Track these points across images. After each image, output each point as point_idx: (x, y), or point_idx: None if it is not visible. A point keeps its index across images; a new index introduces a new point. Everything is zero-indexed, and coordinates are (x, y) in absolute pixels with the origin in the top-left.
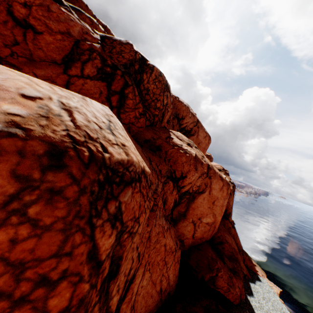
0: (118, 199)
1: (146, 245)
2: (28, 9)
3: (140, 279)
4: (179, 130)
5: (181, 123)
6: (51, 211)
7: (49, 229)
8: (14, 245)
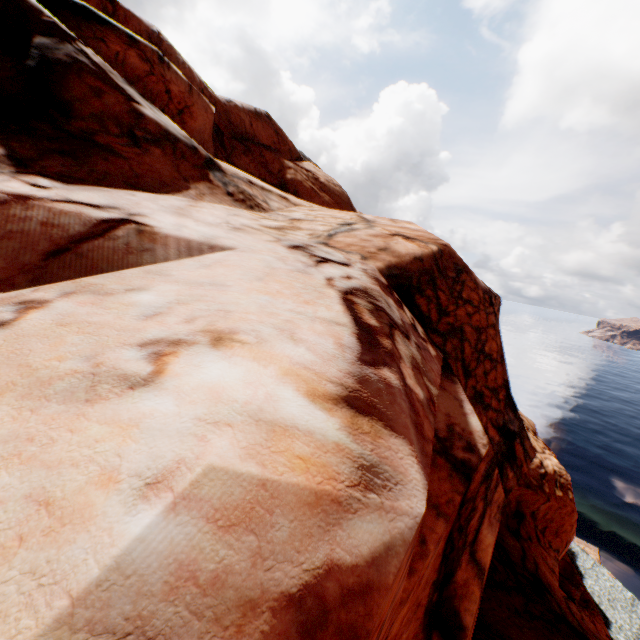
0: None
1: None
2: None
3: None
4: None
5: None
6: None
7: None
8: None
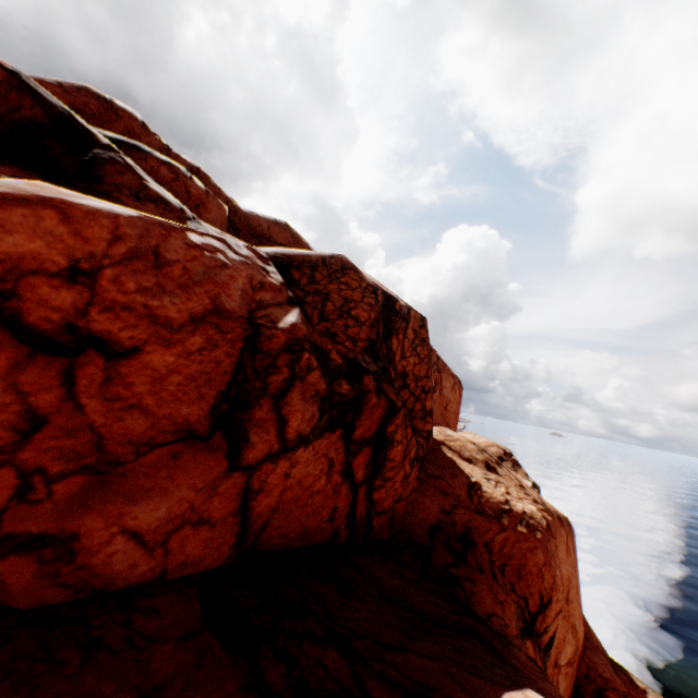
0: None
1: None
2: (82, 285)
3: None
4: None
5: None
6: None
7: None
8: None
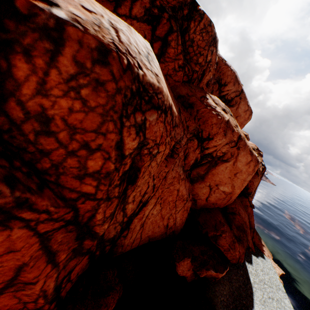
0: (144, 115)
1: (161, 182)
2: None
3: (151, 207)
4: (217, 97)
5: (221, 90)
6: (95, 97)
7: (93, 110)
8: (71, 113)
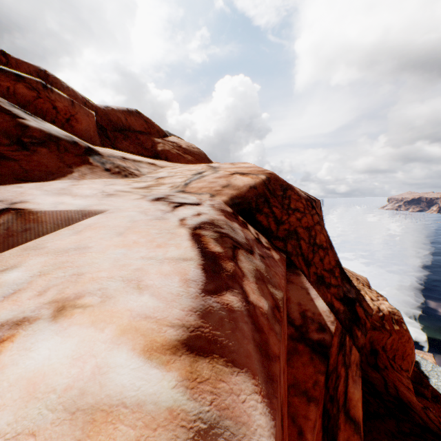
0: None
1: None
2: None
3: None
4: None
5: None
6: None
7: None
8: None
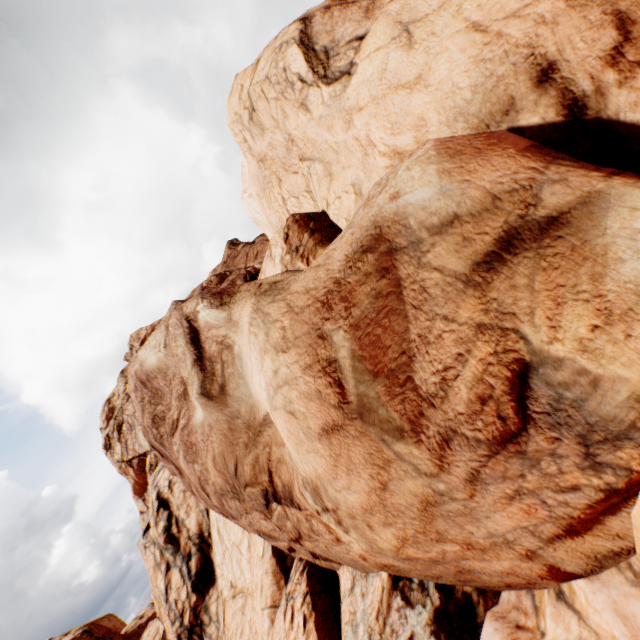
0: None
1: None
2: None
3: None
4: None
5: None
6: None
7: None
8: None
